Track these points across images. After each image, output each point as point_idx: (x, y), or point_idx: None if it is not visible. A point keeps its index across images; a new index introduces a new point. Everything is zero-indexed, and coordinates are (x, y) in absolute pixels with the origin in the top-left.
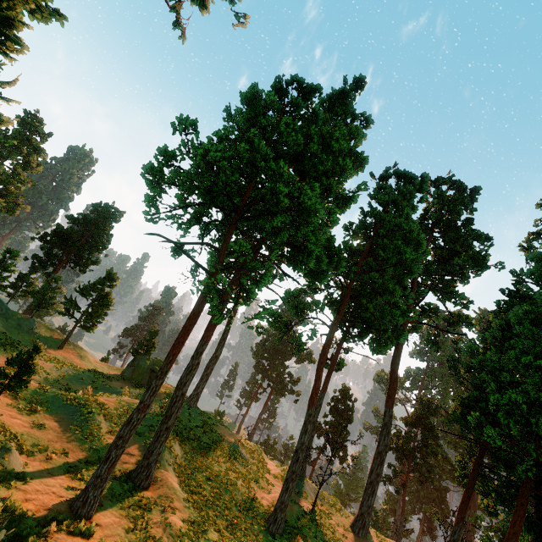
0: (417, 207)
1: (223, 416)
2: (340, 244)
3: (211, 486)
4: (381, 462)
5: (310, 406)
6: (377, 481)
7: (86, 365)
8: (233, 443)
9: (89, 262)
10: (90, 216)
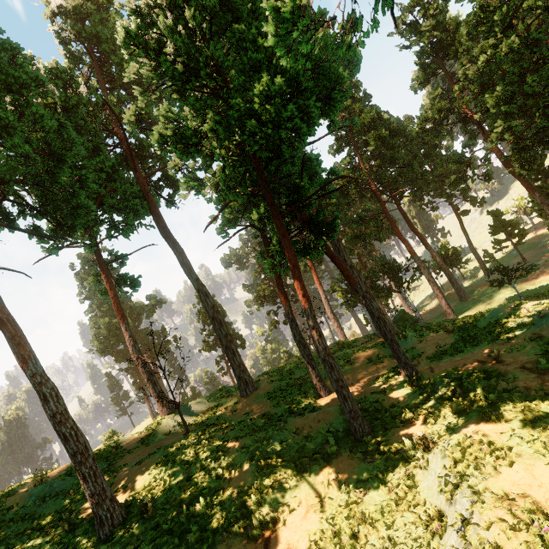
0: None
1: (113, 434)
2: None
3: None
4: (220, 324)
5: (23, 366)
6: (229, 341)
7: None
8: (31, 494)
9: None
10: None
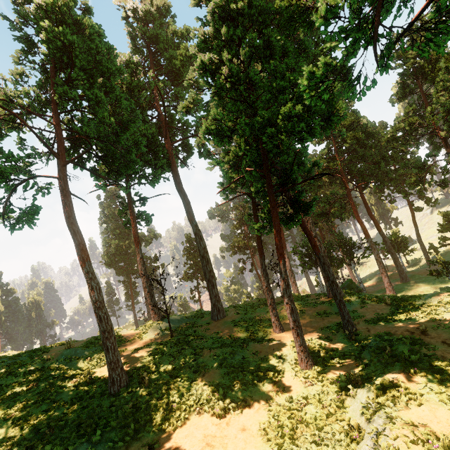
0: (87, 3)
1: None
2: (9, 78)
3: (12, 423)
4: (207, 262)
5: (82, 265)
6: (211, 276)
7: None
8: (62, 353)
9: None
10: None
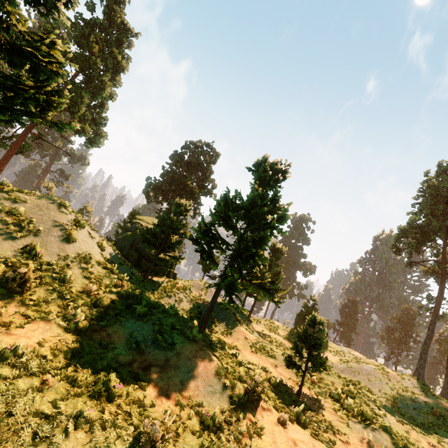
0: None
1: None
2: None
3: None
4: None
5: None
6: None
7: (277, 336)
8: None
9: (200, 212)
10: (180, 152)
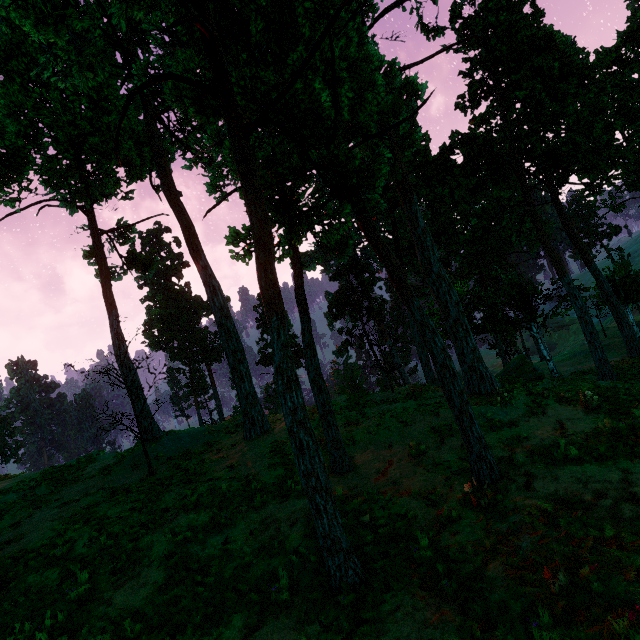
0: None
1: None
2: None
3: None
4: (228, 334)
5: None
6: (238, 360)
7: None
8: None
9: None
10: None
